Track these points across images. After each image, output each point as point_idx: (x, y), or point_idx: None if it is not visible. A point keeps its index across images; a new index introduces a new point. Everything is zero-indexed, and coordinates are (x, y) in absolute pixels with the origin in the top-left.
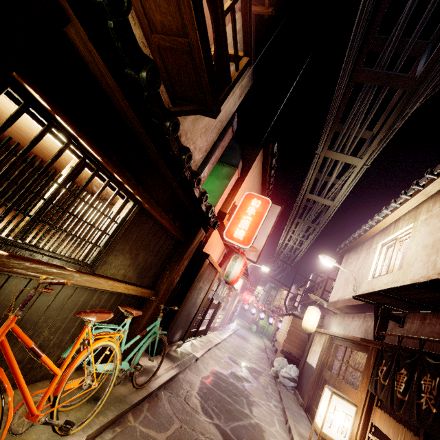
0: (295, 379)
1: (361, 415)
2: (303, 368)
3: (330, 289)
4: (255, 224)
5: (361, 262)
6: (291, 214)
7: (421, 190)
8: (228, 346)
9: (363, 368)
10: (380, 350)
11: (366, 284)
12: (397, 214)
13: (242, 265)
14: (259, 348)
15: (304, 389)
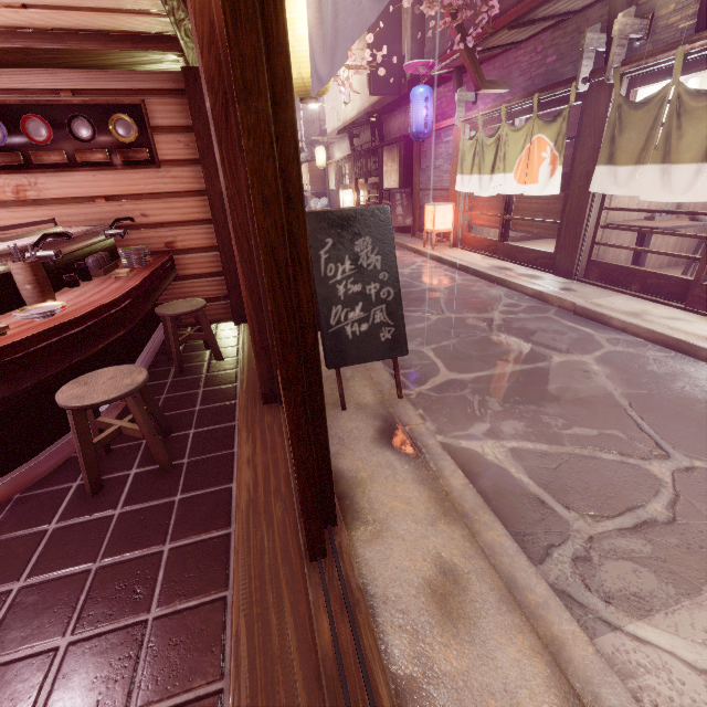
0: (328, 205)
1: (355, 191)
2: (330, 196)
3: (325, 115)
4: None
5: (336, 91)
6: None
7: None
8: None
9: None
10: (354, 157)
11: (343, 113)
12: None
13: None
14: None
15: (335, 206)
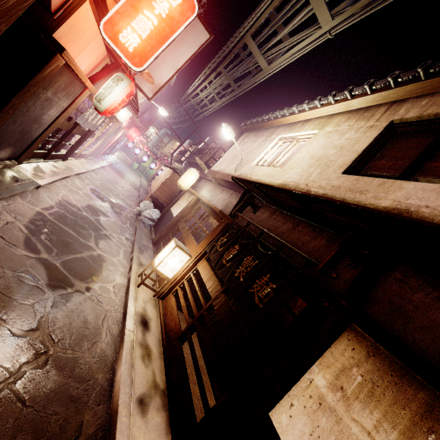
0: (155, 220)
1: (191, 262)
2: (165, 214)
3: (217, 158)
4: (160, 36)
5: (255, 147)
6: (217, 56)
7: (349, 100)
8: (95, 178)
9: (211, 225)
10: (229, 226)
11: (248, 167)
12: (311, 115)
13: (125, 94)
14: (133, 186)
15: (159, 229)
